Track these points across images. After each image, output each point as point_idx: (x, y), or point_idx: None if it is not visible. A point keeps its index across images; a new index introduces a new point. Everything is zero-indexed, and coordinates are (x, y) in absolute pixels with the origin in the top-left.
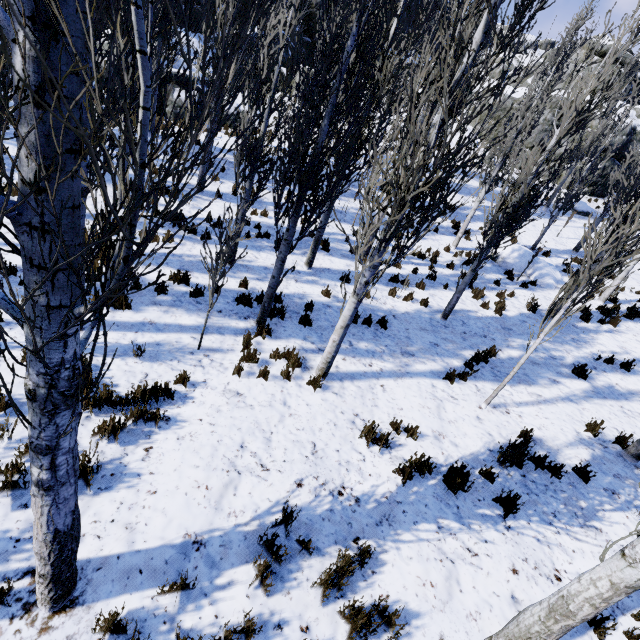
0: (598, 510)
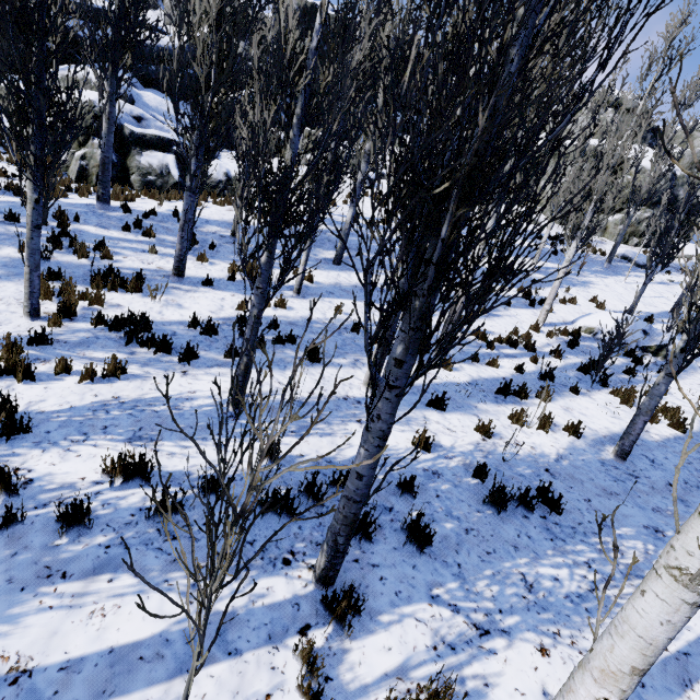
0: None
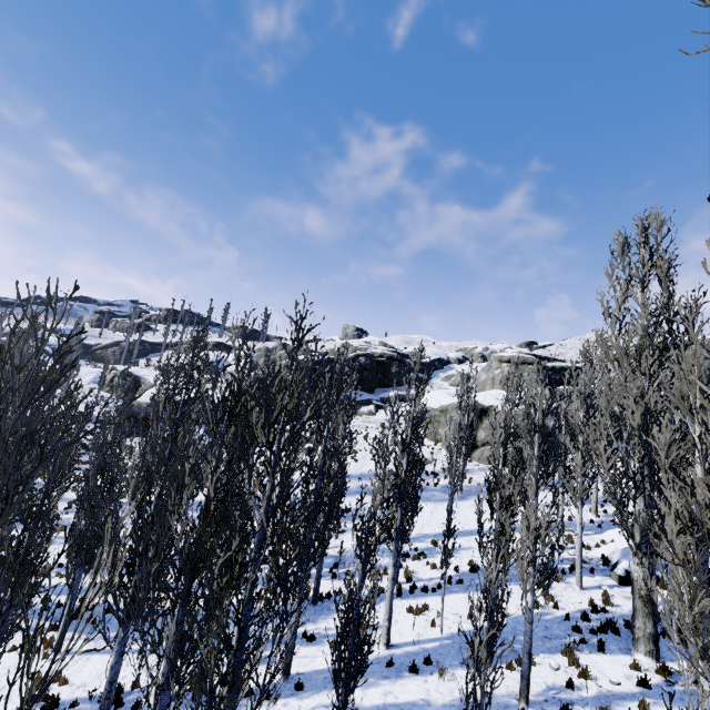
0: None
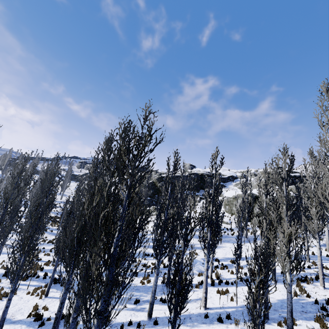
0: None
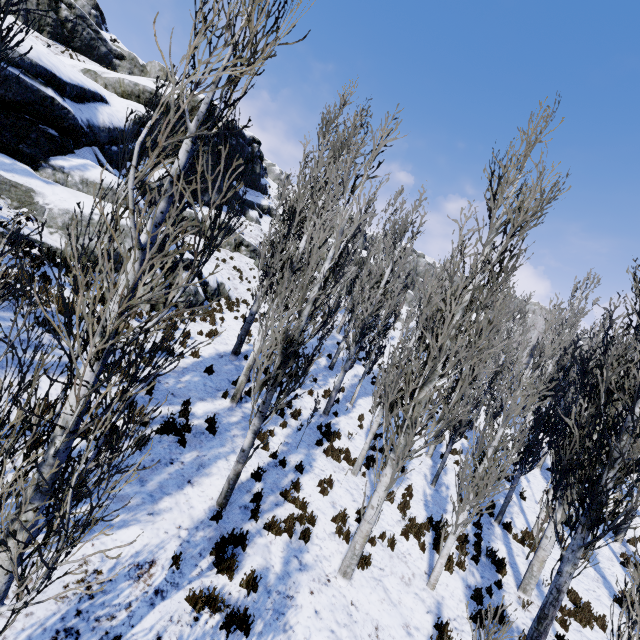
0: None
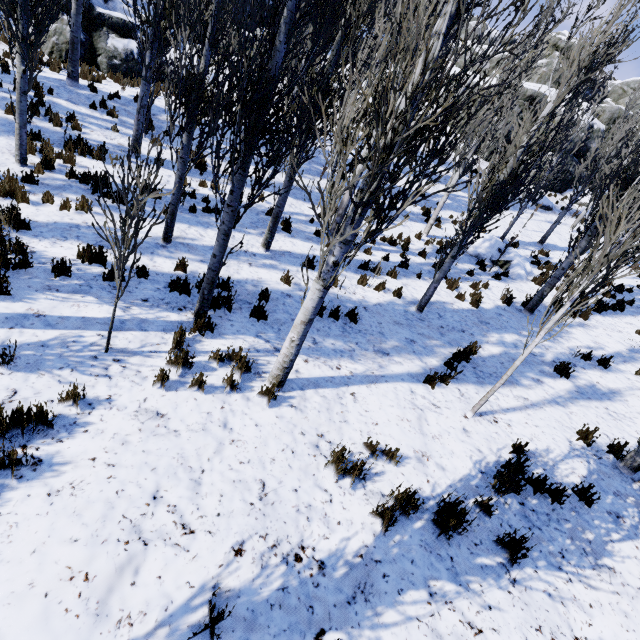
0: (607, 542)
